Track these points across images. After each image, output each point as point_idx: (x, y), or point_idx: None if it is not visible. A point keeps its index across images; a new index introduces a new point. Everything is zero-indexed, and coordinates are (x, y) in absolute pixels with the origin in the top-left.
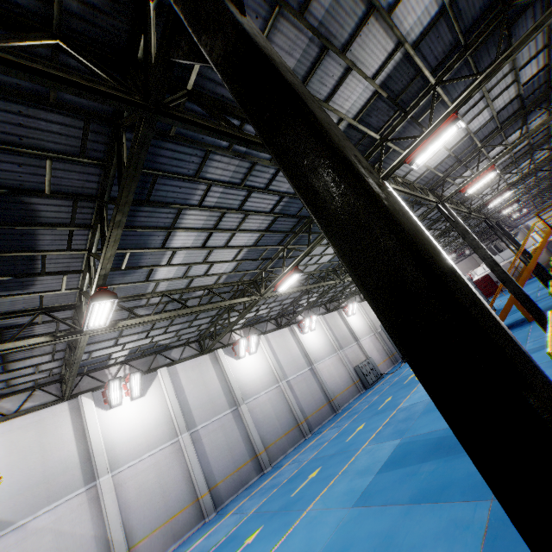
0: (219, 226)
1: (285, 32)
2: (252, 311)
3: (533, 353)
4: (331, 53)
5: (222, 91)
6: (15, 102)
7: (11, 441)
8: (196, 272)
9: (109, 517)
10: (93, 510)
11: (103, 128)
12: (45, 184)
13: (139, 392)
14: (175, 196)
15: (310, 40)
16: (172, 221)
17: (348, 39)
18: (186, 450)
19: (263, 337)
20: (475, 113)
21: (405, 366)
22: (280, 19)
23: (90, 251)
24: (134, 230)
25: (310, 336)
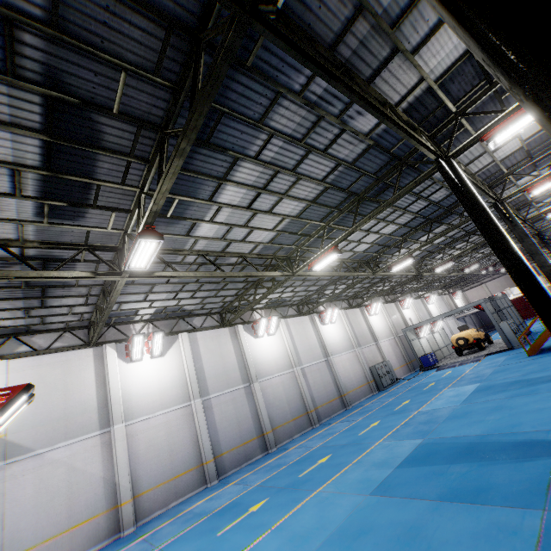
0: (269, 187)
1: None
2: (277, 292)
3: None
4: None
5: (309, 20)
6: None
7: (39, 374)
8: (235, 236)
9: (118, 464)
10: (105, 454)
11: (182, 44)
12: (115, 101)
13: (159, 351)
14: (235, 142)
15: None
16: (225, 171)
17: None
18: (197, 415)
19: (283, 321)
20: None
21: (424, 374)
22: None
23: (143, 189)
24: (187, 174)
25: (330, 329)
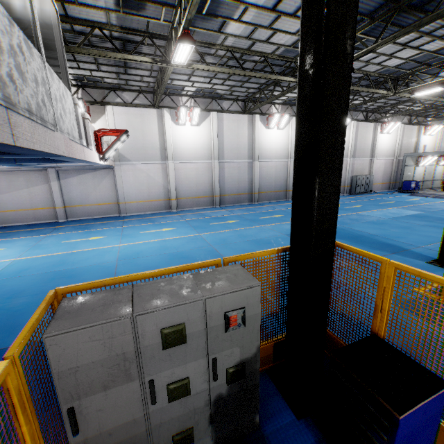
0: None
1: None
2: (295, 92)
3: None
4: None
5: None
6: None
7: (128, 120)
8: (259, 36)
9: (170, 181)
10: (163, 174)
11: None
12: None
13: (196, 122)
14: None
15: None
16: None
17: None
18: (214, 170)
19: (294, 119)
20: None
21: (396, 194)
22: None
23: None
24: None
25: None
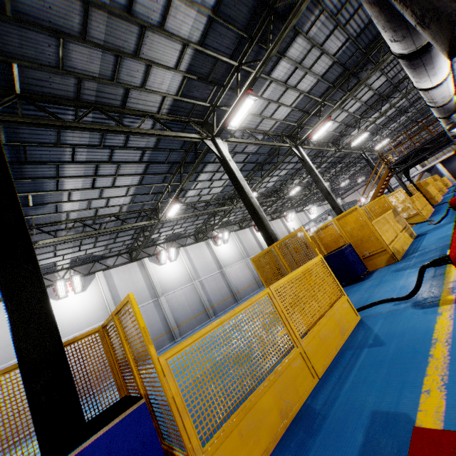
0: (99, 173)
1: (78, 50)
2: (168, 230)
3: None
4: (127, 57)
5: (48, 90)
6: None
7: None
8: (98, 205)
9: None
10: None
11: None
12: None
13: (80, 288)
14: (49, 157)
15: (102, 52)
16: (55, 172)
17: (136, 47)
18: None
19: (182, 249)
20: (298, 78)
21: None
22: (69, 43)
23: None
24: (27, 180)
25: (223, 248)
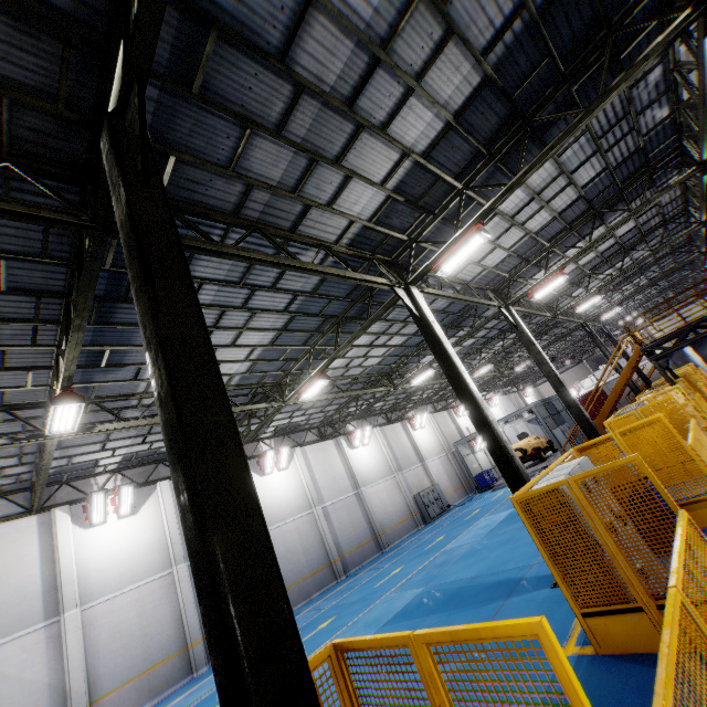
0: (221, 324)
1: (263, 147)
2: (284, 418)
3: None
4: (324, 164)
5: (200, 198)
6: None
7: None
8: None
9: (70, 662)
10: (52, 651)
11: (66, 231)
12: (3, 281)
13: (129, 508)
14: None
15: (295, 153)
16: None
17: (340, 151)
18: (180, 585)
19: (299, 450)
20: (530, 214)
21: (478, 497)
22: (256, 137)
23: (60, 347)
24: (113, 327)
25: (362, 452)
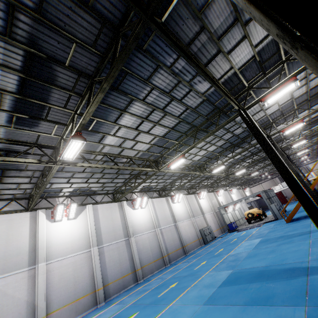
0: (148, 118)
1: (220, 3)
2: (148, 182)
3: (316, 231)
4: (238, 24)
5: (177, 30)
6: (70, 0)
7: None
8: (126, 145)
9: (38, 291)
10: (30, 283)
11: (109, 33)
12: (67, 59)
13: (73, 215)
14: (132, 90)
15: (230, 12)
16: (125, 106)
17: (249, 18)
18: (94, 258)
19: (150, 200)
20: (298, 86)
21: (230, 234)
22: None
23: (76, 111)
24: (103, 106)
25: (177, 206)
